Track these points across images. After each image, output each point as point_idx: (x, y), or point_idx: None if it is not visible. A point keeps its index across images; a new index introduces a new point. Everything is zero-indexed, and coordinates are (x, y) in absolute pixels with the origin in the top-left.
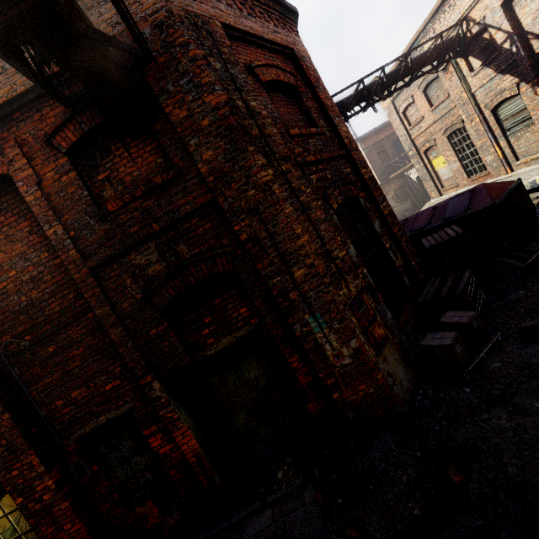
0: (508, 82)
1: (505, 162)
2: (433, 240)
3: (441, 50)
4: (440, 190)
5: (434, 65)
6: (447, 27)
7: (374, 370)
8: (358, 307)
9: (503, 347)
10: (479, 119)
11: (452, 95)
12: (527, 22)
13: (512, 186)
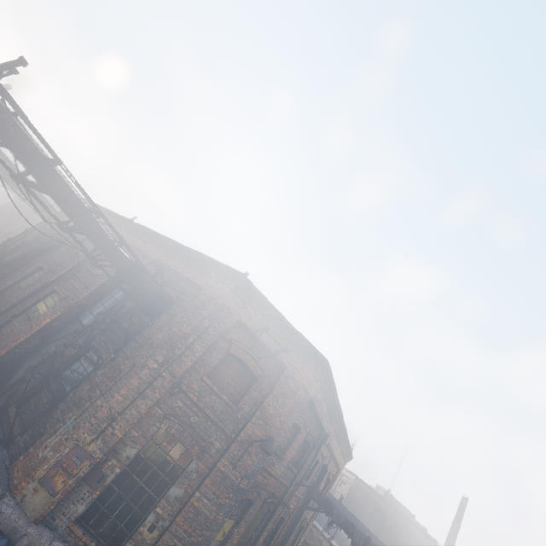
0: None
1: None
2: None
3: None
4: None
5: None
6: None
7: None
8: None
9: None
10: None
11: None
12: None
13: None
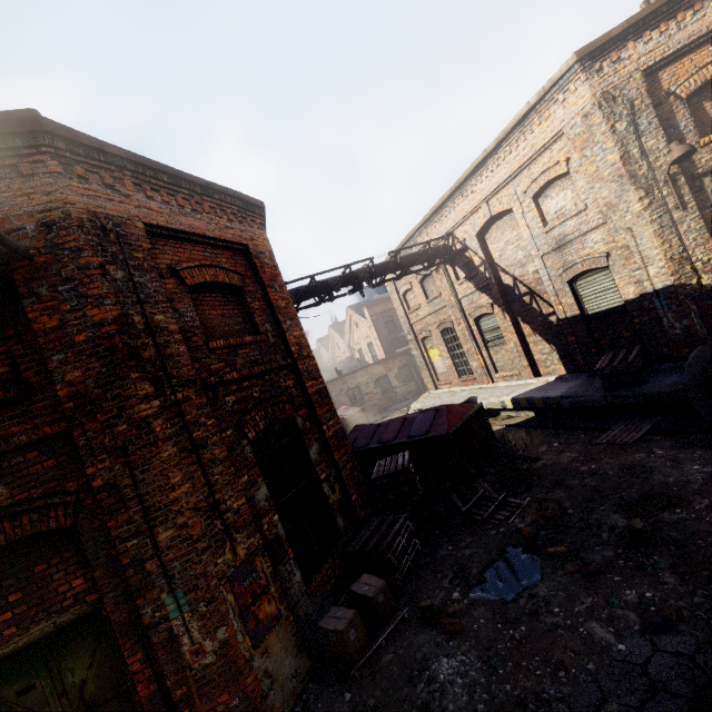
0: (485, 300)
1: (487, 372)
2: (383, 468)
3: (430, 256)
4: (436, 383)
5: (424, 265)
6: (438, 235)
7: (243, 672)
8: (243, 578)
9: (404, 629)
10: (465, 324)
11: (443, 295)
12: (496, 256)
13: (472, 412)
